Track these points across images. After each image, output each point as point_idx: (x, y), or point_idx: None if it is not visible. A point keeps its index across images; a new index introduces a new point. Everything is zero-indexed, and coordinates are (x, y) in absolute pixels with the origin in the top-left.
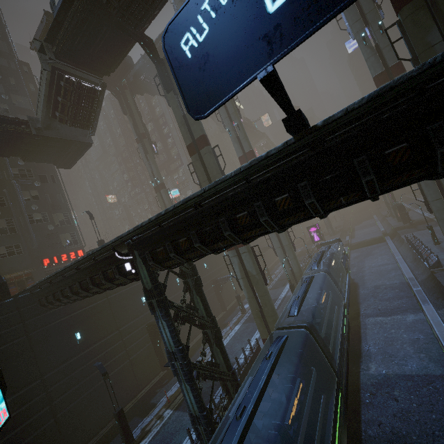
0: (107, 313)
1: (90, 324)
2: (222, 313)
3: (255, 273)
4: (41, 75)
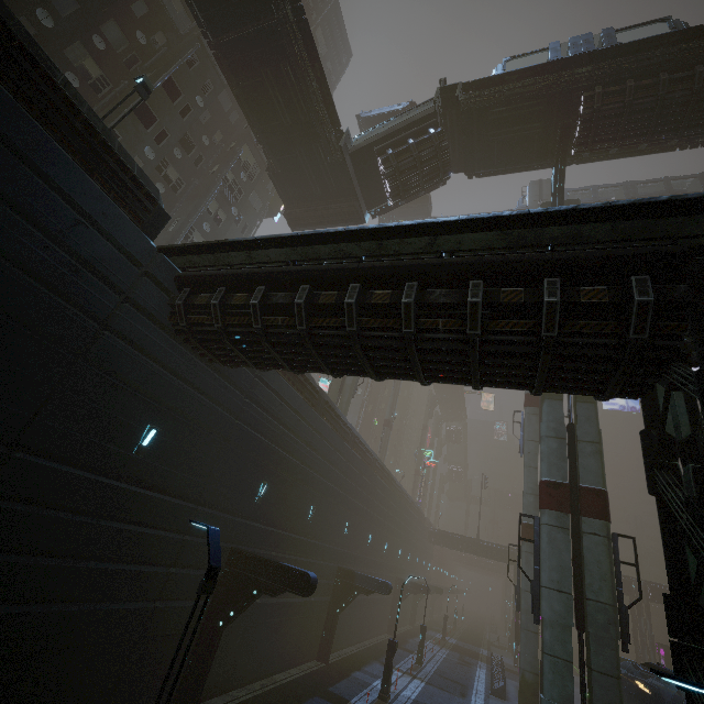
0: (212, 447)
1: (179, 436)
2: (316, 663)
3: (609, 600)
4: (406, 112)
